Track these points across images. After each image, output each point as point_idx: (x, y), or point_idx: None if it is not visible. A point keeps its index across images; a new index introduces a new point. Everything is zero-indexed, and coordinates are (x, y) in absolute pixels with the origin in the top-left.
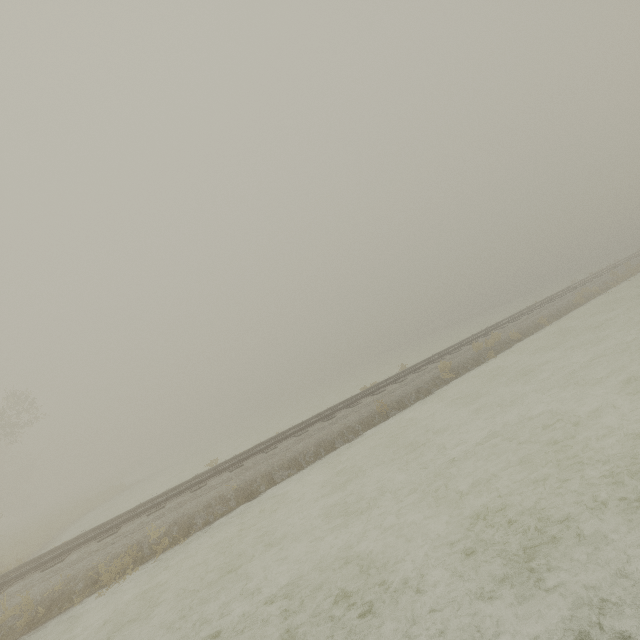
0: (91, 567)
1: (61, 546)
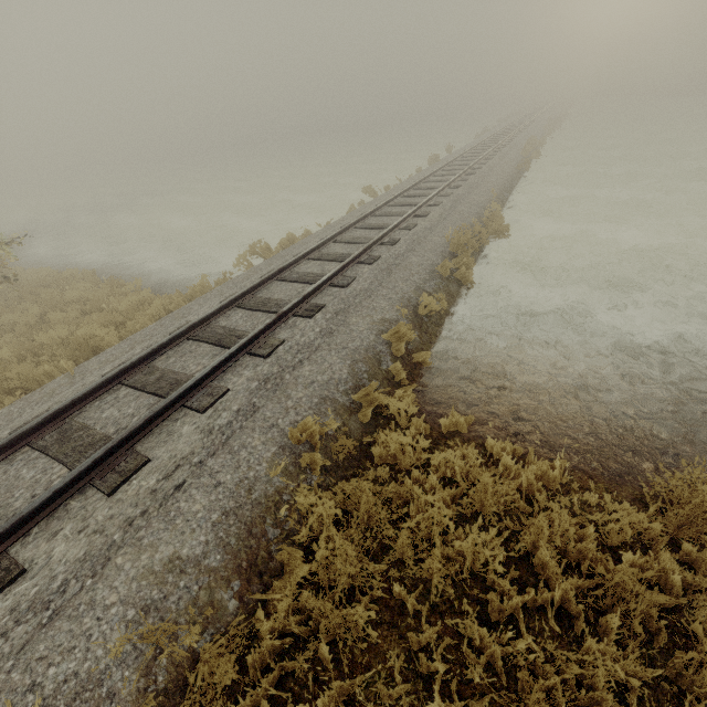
0: (470, 225)
1: (352, 225)
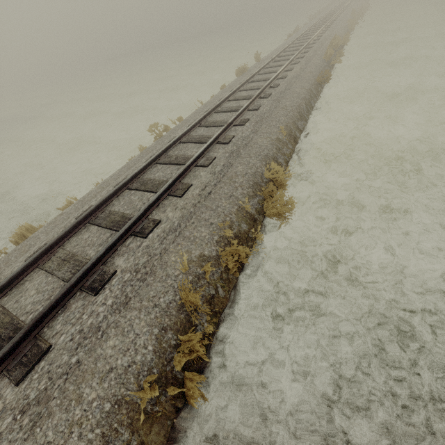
0: (236, 211)
1: (81, 220)
